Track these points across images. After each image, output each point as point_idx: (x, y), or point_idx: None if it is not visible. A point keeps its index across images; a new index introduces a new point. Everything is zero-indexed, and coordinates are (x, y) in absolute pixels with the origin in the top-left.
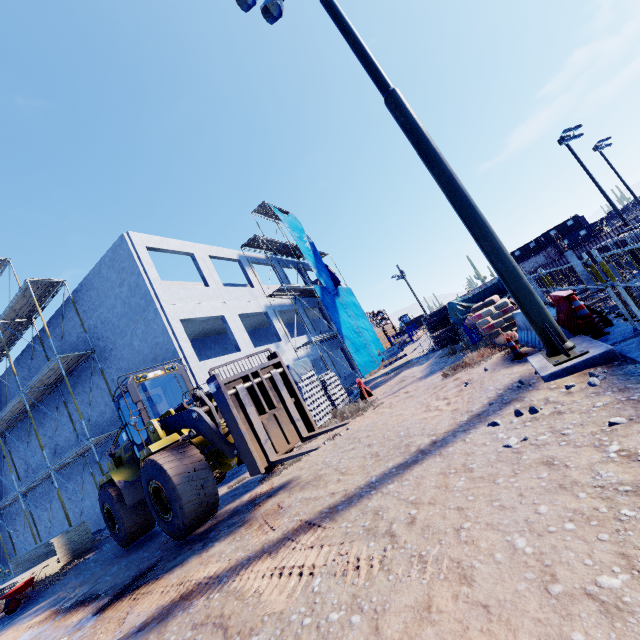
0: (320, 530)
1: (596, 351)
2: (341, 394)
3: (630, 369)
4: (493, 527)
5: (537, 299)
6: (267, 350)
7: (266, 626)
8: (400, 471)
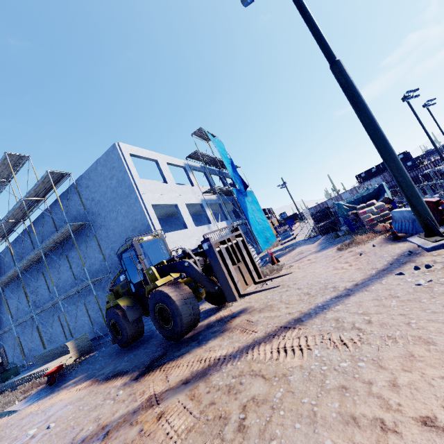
0: (297, 330)
1: None
2: (257, 260)
3: None
4: (433, 321)
5: (423, 201)
6: (232, 225)
7: (294, 372)
8: (339, 300)
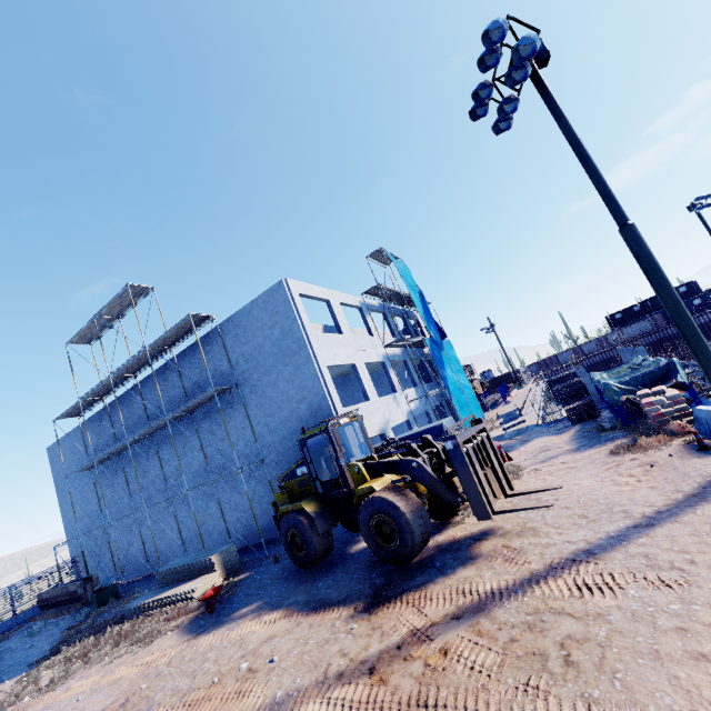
0: (592, 564)
1: None
2: None
3: None
4: None
5: None
6: (472, 415)
7: (612, 612)
8: (640, 530)
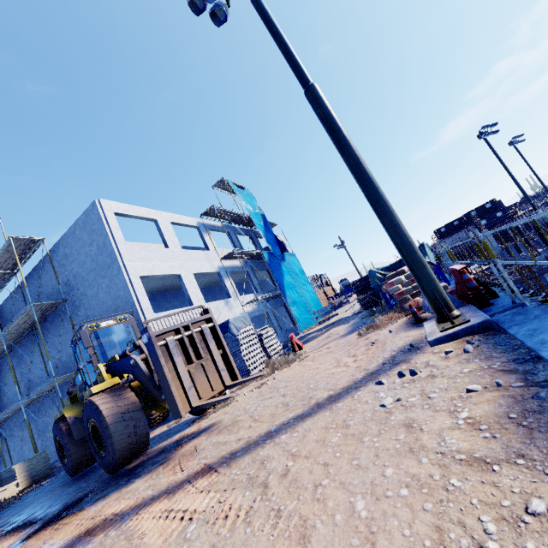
0: (215, 475)
1: (476, 320)
2: (276, 346)
3: (500, 338)
4: (344, 486)
5: (429, 271)
6: (201, 306)
7: None
8: (295, 422)
